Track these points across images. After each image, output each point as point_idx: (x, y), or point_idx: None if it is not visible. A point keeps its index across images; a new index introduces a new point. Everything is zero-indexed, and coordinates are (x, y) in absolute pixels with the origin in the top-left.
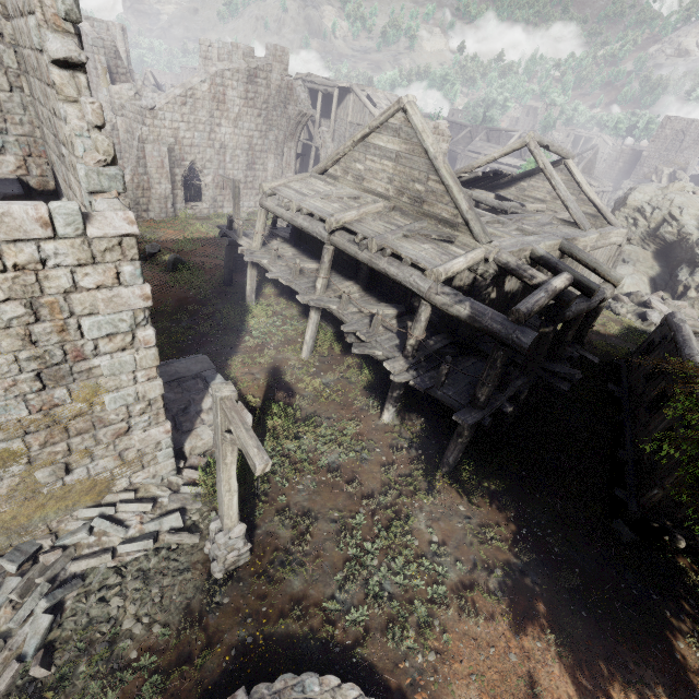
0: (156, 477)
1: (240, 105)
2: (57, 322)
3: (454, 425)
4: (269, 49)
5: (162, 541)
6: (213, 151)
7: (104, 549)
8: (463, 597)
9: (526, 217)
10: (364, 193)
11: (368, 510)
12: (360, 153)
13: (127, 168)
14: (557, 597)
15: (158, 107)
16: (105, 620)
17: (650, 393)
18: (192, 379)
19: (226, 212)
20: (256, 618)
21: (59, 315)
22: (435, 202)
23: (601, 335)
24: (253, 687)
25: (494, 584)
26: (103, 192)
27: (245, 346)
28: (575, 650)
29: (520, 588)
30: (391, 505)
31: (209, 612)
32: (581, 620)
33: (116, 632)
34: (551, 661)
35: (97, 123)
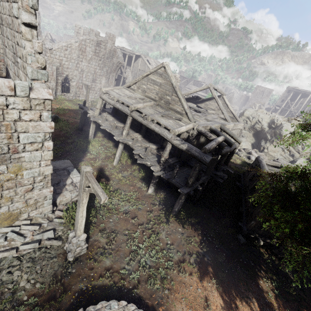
0: (42, 214)
1: (92, 54)
2: (8, 134)
3: (178, 195)
4: (107, 34)
5: (42, 244)
6: (77, 72)
7: (12, 248)
8: (180, 266)
9: (208, 115)
10: (145, 97)
11: (141, 230)
12: (145, 81)
13: None
14: (217, 265)
15: (54, 49)
16: (10, 282)
17: (251, 186)
18: (62, 170)
19: (81, 99)
20: (88, 278)
21: (10, 130)
22: (174, 104)
23: (234, 164)
24: (87, 308)
25: (192, 260)
26: (38, 80)
27: (87, 158)
28: (223, 286)
29: (202, 262)
30: (151, 228)
31: (65, 276)
32: (225, 274)
33: (16, 288)
34: (214, 290)
35: (39, 51)
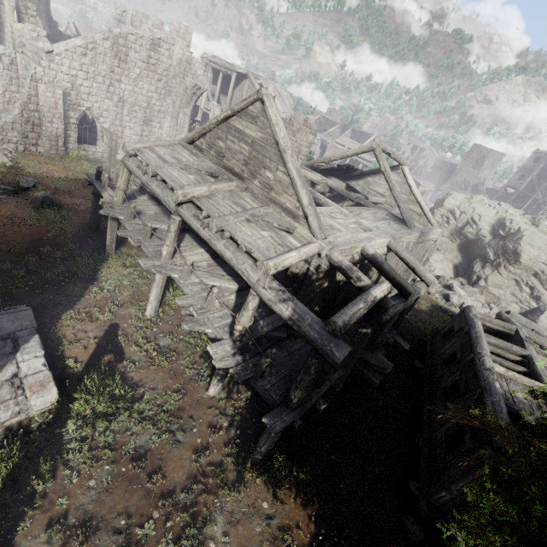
0: None
1: (142, 67)
2: None
3: None
4: (174, 25)
5: None
6: (111, 102)
7: None
8: None
9: (366, 210)
10: (222, 170)
11: (163, 513)
12: (223, 132)
13: (17, 102)
14: None
15: (56, 52)
16: None
17: (447, 380)
18: (1, 340)
19: (120, 158)
20: None
21: None
22: (281, 191)
23: (415, 311)
24: None
25: None
26: None
27: (89, 298)
28: None
29: None
30: (191, 504)
31: None
32: None
33: None
34: None
35: None
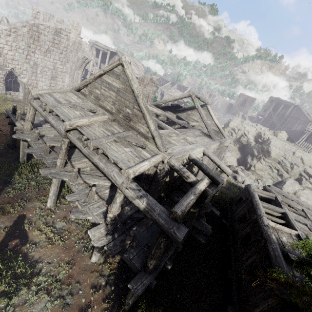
0: None
1: (49, 45)
2: None
3: None
4: (70, 21)
5: None
6: (28, 65)
7: None
8: None
9: (189, 131)
10: (98, 108)
11: None
12: (98, 84)
13: None
14: None
15: None
16: None
17: (242, 231)
18: None
19: None
20: None
21: None
22: (137, 121)
23: None
24: None
25: None
26: None
27: (3, 197)
28: None
29: None
30: None
31: None
32: None
33: None
34: None
35: None
